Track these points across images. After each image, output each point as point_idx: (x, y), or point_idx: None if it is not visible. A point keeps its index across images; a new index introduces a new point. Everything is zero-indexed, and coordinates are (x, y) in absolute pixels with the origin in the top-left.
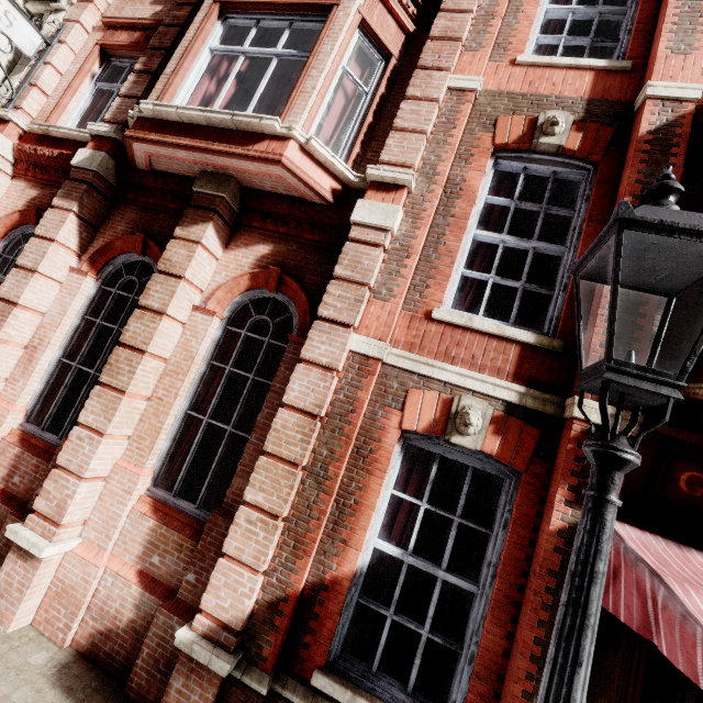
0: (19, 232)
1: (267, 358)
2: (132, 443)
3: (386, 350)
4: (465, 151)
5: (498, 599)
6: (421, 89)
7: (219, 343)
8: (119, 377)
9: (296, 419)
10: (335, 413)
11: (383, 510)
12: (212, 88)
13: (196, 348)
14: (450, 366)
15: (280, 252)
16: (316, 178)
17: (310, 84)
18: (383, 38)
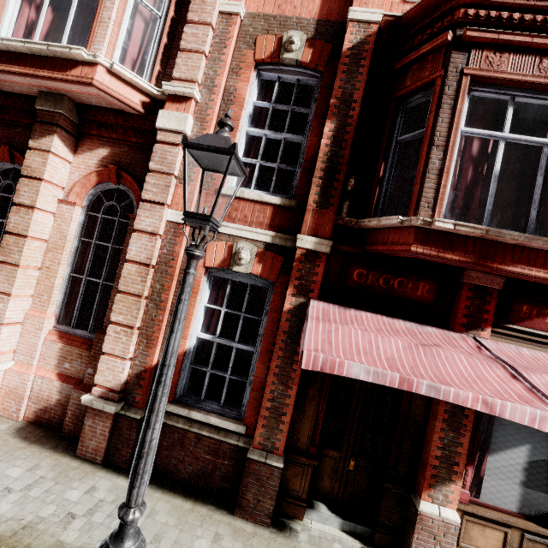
0: None
1: (121, 232)
2: (35, 299)
3: None
4: (235, 65)
5: (262, 351)
6: (198, 14)
7: (84, 225)
8: (11, 256)
9: (136, 268)
10: (162, 262)
11: (200, 315)
12: (33, 15)
13: (66, 230)
14: (231, 224)
15: (116, 153)
16: (127, 94)
17: (106, 14)
18: None
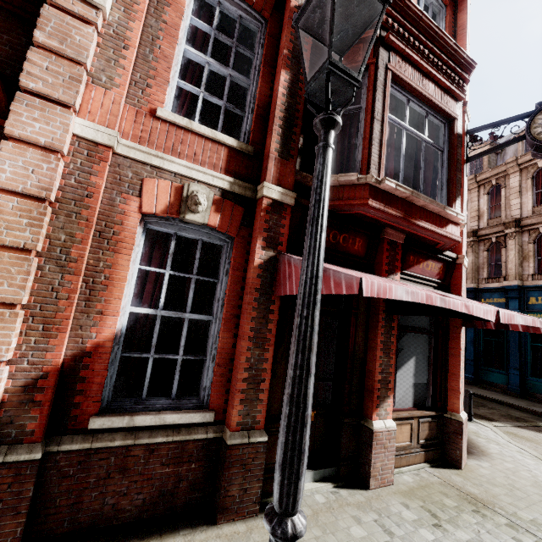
0: None
1: None
2: None
3: (116, 138)
4: None
5: (227, 317)
6: None
7: None
8: None
9: (15, 202)
10: (68, 198)
11: (134, 281)
12: None
13: None
14: (178, 159)
15: None
16: None
17: None
18: None
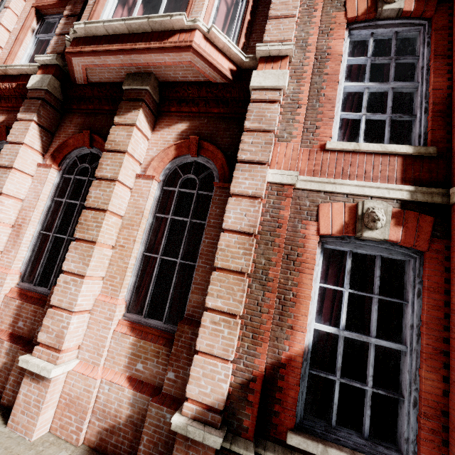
0: None
1: (197, 206)
2: (106, 282)
3: (296, 177)
4: (325, 27)
5: (428, 351)
6: None
7: (159, 200)
8: (89, 232)
9: (236, 238)
10: (265, 230)
11: (316, 299)
12: (125, 14)
13: (143, 205)
14: (349, 181)
15: (195, 126)
16: (218, 60)
17: None
18: None
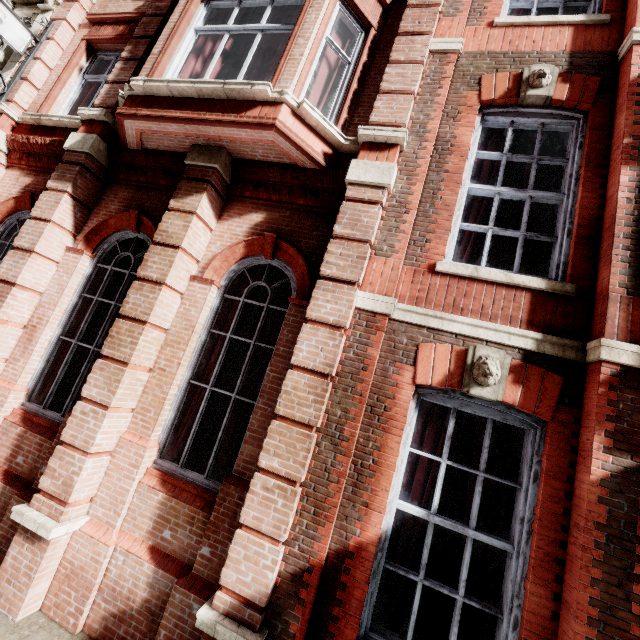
0: (14, 218)
1: (266, 324)
2: (136, 415)
3: (393, 305)
4: (452, 109)
5: (538, 557)
6: (404, 53)
7: (217, 311)
8: (121, 349)
9: (306, 379)
10: (346, 372)
11: (403, 469)
12: (198, 67)
13: (195, 317)
14: (461, 317)
15: (273, 219)
16: (309, 142)
17: (297, 51)
18: (363, 10)
